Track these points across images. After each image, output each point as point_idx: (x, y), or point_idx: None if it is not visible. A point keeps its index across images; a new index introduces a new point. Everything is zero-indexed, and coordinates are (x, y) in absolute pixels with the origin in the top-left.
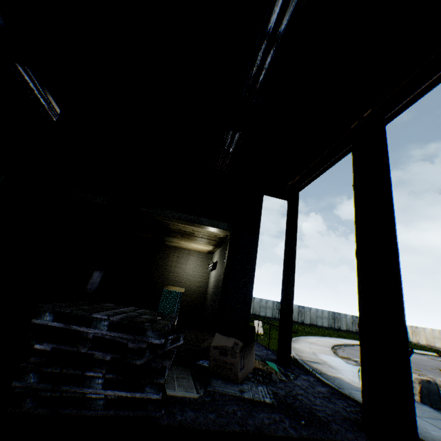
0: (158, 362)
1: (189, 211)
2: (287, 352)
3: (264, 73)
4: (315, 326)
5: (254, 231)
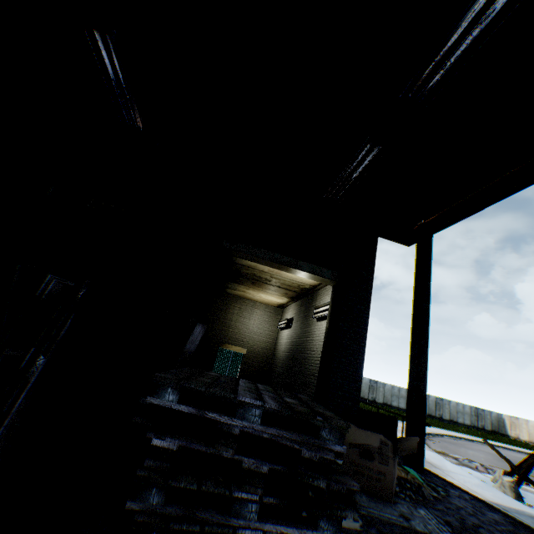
0: (342, 483)
1: (283, 251)
2: (419, 452)
3: (456, 56)
4: (389, 406)
5: (366, 283)
